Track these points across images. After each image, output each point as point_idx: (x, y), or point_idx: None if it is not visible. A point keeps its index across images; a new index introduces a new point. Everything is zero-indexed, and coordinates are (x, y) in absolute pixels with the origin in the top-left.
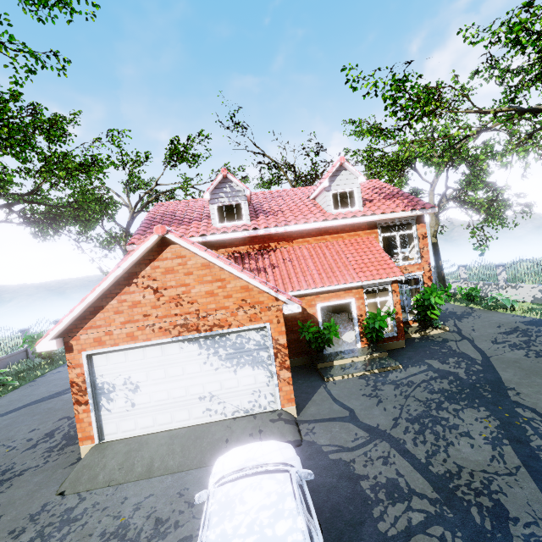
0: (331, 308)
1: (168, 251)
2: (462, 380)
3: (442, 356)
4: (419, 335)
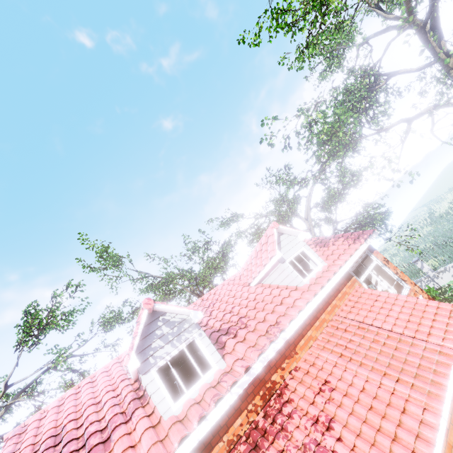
0: None
1: None
2: None
3: None
4: None
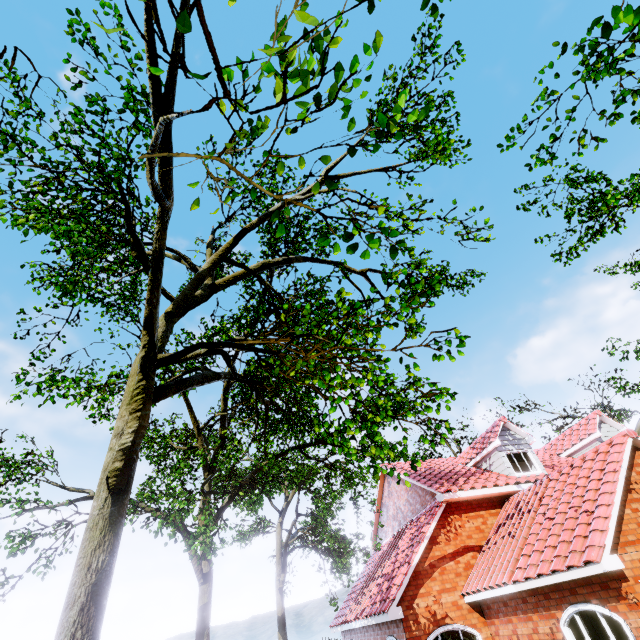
0: None
1: (638, 457)
2: None
3: None
4: None
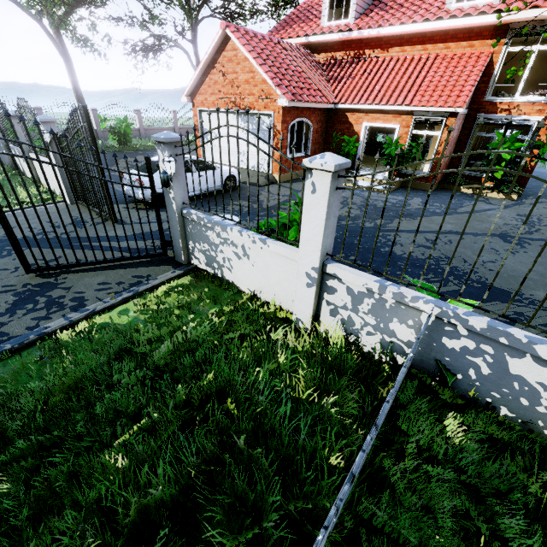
0: None
1: (230, 44)
2: (400, 208)
3: (438, 201)
4: (471, 192)
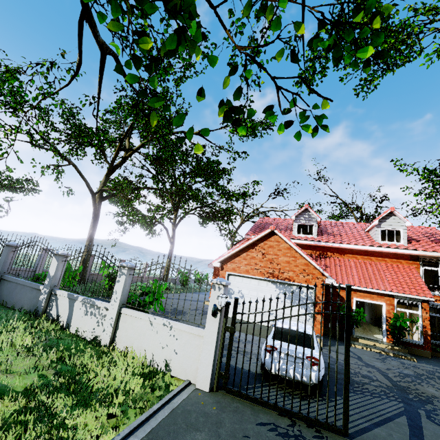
0: (374, 321)
1: (272, 238)
2: None
3: None
4: None
